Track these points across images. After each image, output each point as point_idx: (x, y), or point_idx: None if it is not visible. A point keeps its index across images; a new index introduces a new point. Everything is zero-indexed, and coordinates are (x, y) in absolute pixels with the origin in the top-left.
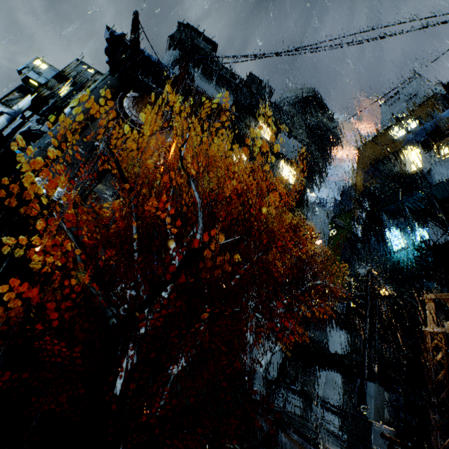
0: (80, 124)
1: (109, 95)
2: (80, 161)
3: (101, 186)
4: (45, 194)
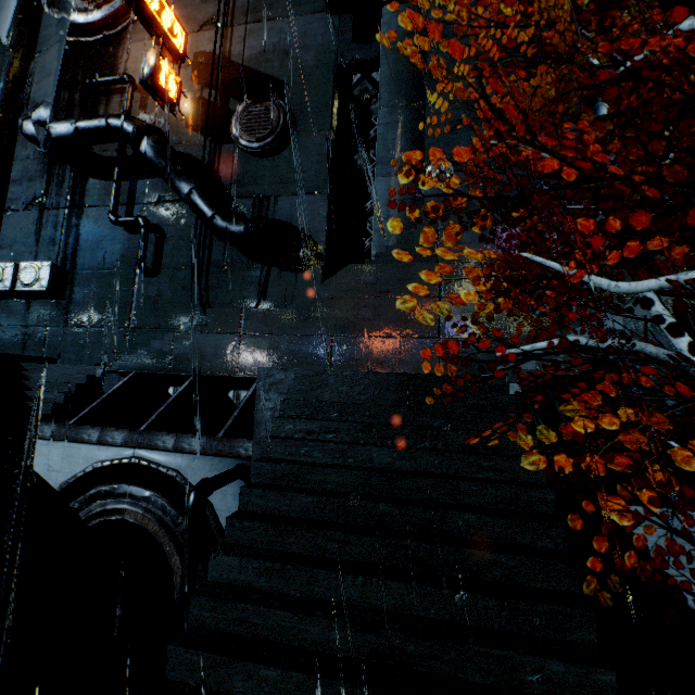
0: (0, 113)
1: (18, 8)
2: (37, 190)
3: (90, 217)
4: (7, 289)
